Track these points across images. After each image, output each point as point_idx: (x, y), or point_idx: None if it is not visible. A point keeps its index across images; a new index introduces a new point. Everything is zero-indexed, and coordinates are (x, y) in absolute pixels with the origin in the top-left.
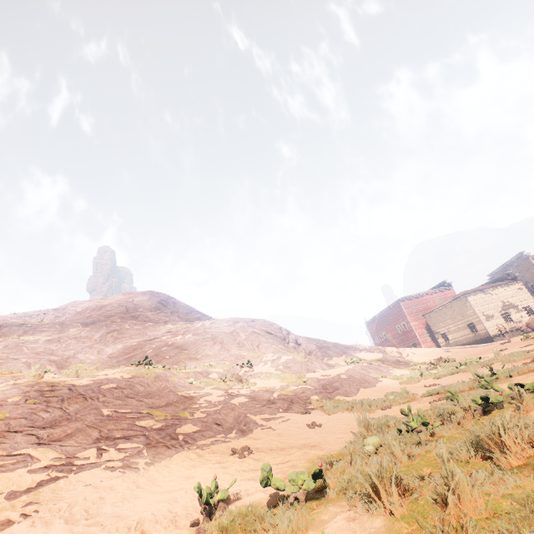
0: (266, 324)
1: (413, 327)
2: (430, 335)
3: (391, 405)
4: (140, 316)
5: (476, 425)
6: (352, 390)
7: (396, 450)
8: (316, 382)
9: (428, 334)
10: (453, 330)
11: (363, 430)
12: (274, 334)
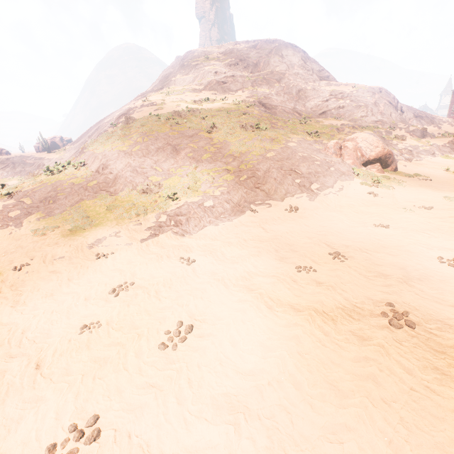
0: (387, 95)
1: None
2: None
3: None
4: (298, 75)
5: None
6: (451, 152)
7: None
8: (436, 146)
9: None
10: None
11: None
12: (392, 104)
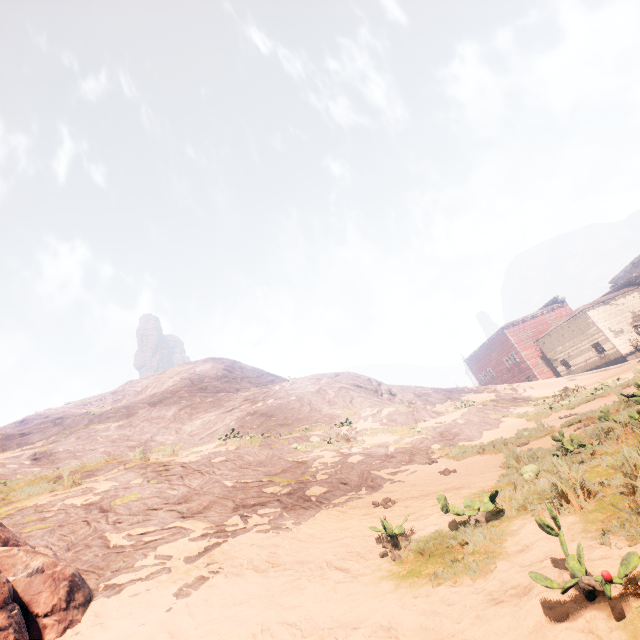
0: (353, 377)
1: (524, 357)
2: (547, 363)
3: (529, 441)
4: (208, 387)
5: (637, 439)
6: (474, 434)
7: (563, 469)
8: (432, 431)
9: (544, 363)
10: (575, 355)
11: (513, 462)
12: (364, 386)
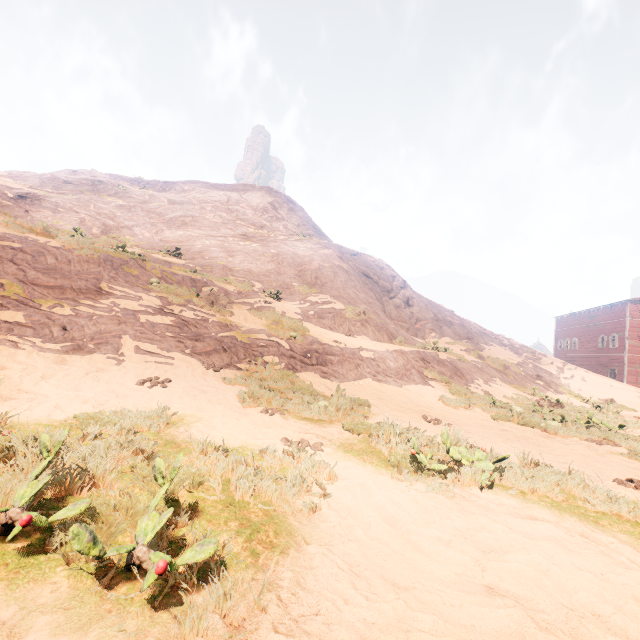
0: (372, 265)
1: (627, 347)
2: None
3: (284, 413)
4: (237, 212)
5: None
6: (349, 374)
7: None
8: (305, 344)
9: None
10: None
11: None
12: (376, 280)
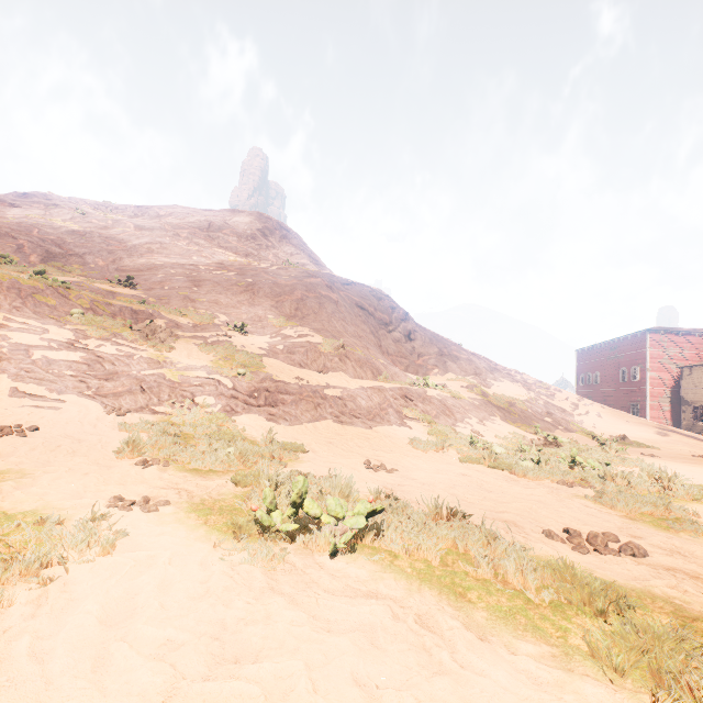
0: (368, 296)
1: (648, 380)
2: (675, 402)
3: (168, 463)
4: (219, 239)
5: None
6: (304, 415)
7: None
8: (254, 381)
9: (671, 399)
10: None
11: None
12: (371, 312)
